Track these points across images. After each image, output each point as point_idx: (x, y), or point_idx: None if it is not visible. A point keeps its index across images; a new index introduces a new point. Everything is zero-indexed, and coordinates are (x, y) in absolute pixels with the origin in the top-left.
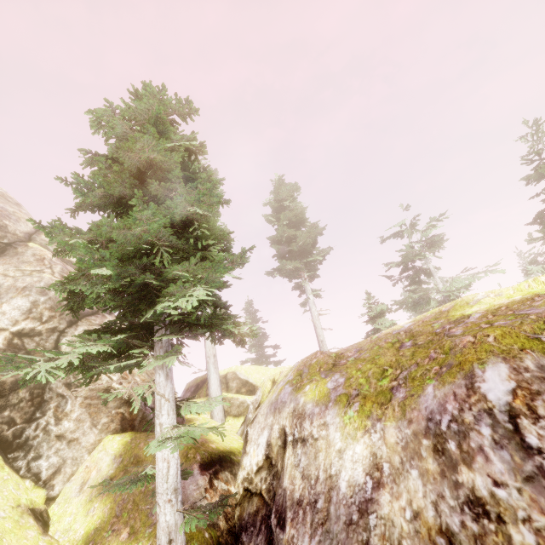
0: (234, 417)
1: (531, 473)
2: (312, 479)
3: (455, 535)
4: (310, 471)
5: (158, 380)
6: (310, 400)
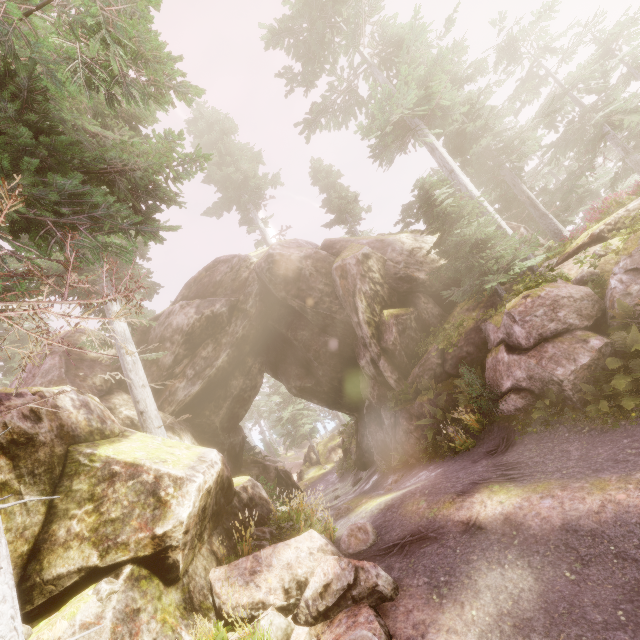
0: None
1: None
2: None
3: None
4: None
5: None
6: None
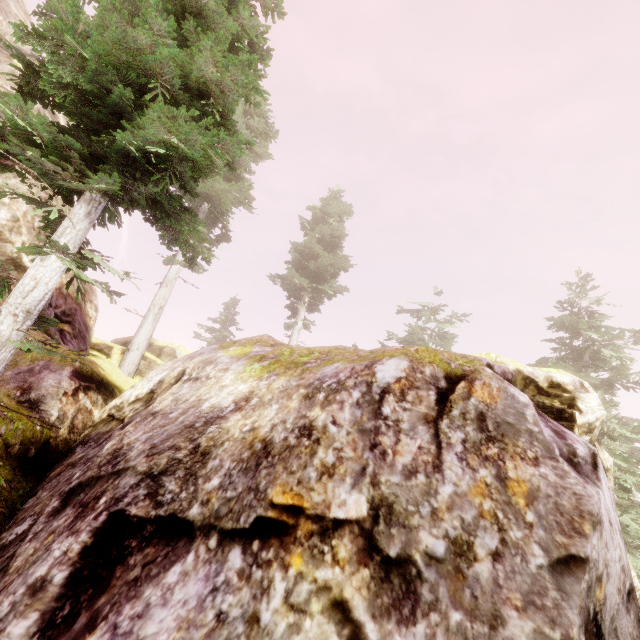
0: None
1: (368, 429)
2: (181, 401)
3: (273, 443)
4: (184, 396)
5: (77, 210)
6: (228, 355)
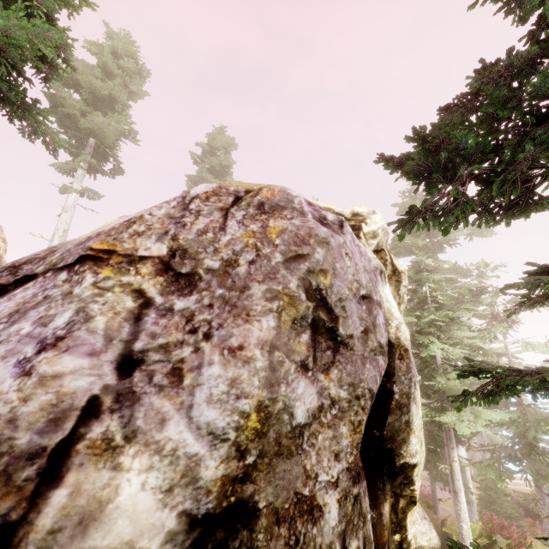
0: None
1: (177, 217)
2: None
3: (104, 231)
4: None
5: None
6: None
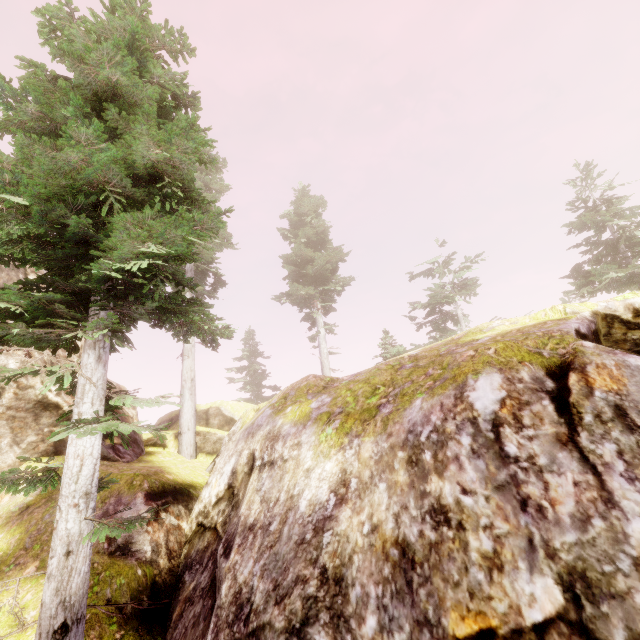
0: (207, 455)
1: (504, 482)
2: (272, 502)
3: (410, 545)
4: (271, 494)
5: (86, 361)
6: (289, 421)
